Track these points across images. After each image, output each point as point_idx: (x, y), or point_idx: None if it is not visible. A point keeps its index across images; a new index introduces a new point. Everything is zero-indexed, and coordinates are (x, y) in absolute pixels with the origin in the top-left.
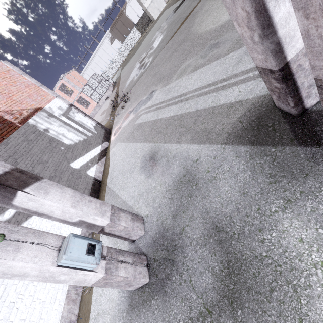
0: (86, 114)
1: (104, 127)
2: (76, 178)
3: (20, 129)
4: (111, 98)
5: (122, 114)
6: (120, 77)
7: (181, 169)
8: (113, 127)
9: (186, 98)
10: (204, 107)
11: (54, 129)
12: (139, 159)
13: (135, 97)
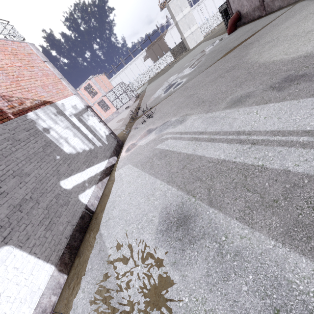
0: (101, 120)
1: (117, 138)
2: (61, 205)
3: (11, 122)
4: (131, 108)
5: (141, 129)
6: (146, 91)
7: (267, 311)
8: (127, 140)
9: (251, 139)
10: (306, 170)
11: (57, 131)
12: (156, 209)
13: (160, 115)
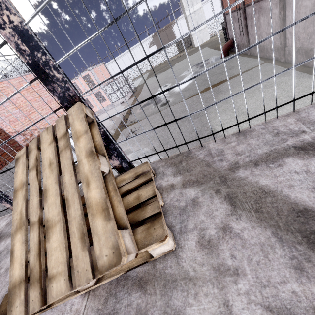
0: None
1: None
2: None
3: None
4: (125, 107)
5: (124, 145)
6: (143, 88)
7: None
8: None
9: None
10: None
11: None
12: None
13: (141, 136)
